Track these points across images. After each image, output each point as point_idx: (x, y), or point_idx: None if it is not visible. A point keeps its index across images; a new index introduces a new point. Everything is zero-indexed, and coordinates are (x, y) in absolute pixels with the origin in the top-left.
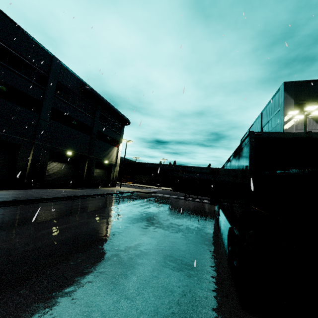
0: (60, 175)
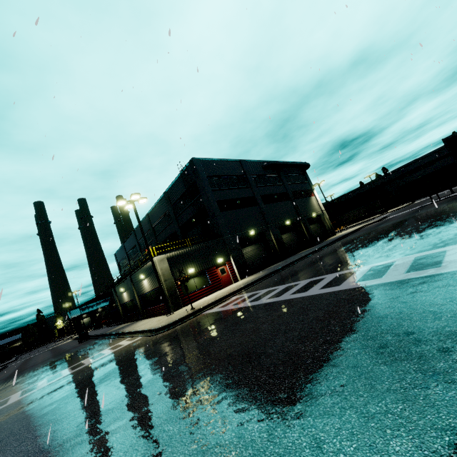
0: (292, 242)
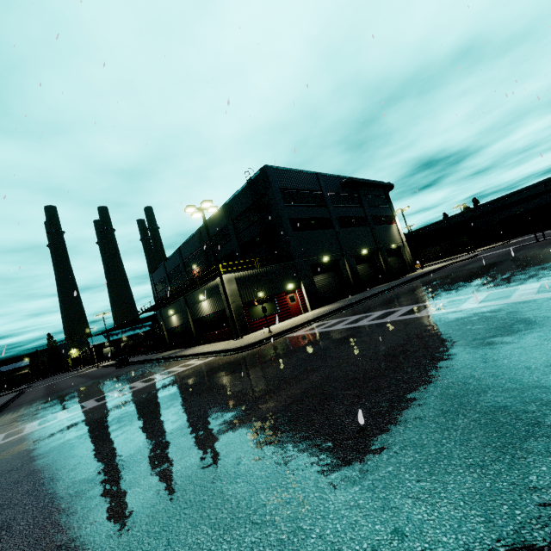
0: (367, 275)
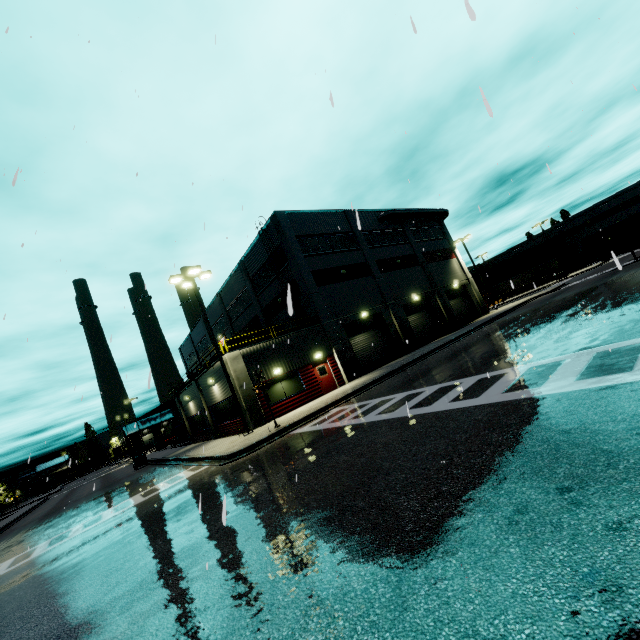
0: (423, 327)
